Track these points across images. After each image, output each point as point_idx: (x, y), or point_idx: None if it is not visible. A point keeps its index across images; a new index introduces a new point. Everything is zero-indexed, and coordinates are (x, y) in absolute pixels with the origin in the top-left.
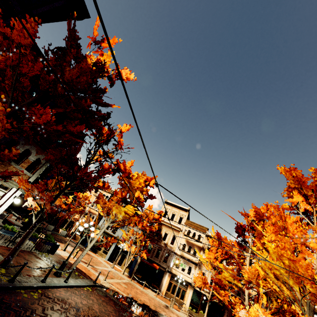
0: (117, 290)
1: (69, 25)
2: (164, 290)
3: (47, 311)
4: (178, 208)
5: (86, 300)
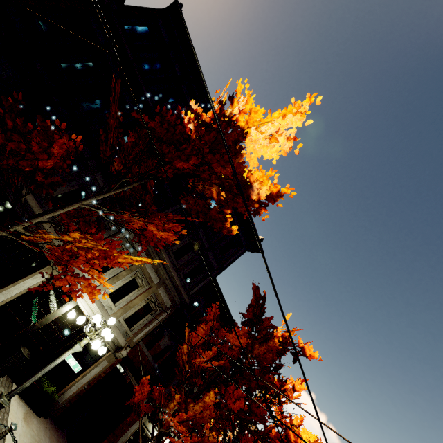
0: None
1: (255, 289)
2: None
3: None
4: None
5: None
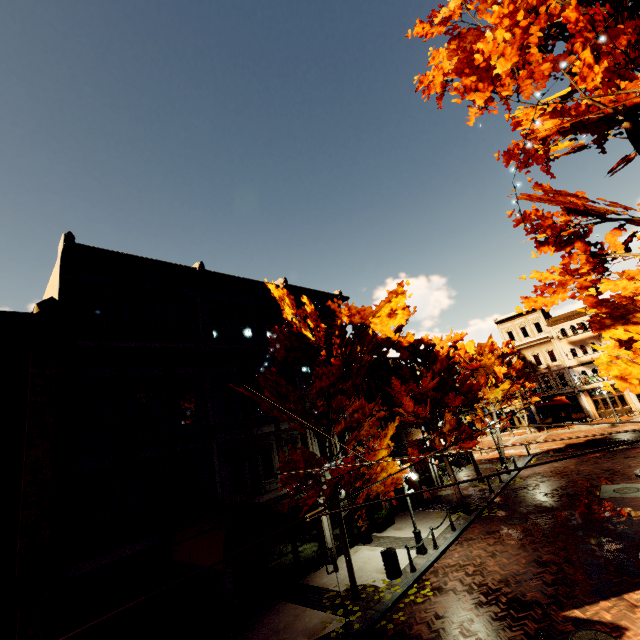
0: (550, 448)
1: None
2: (594, 412)
3: (538, 480)
4: (520, 317)
5: (544, 466)
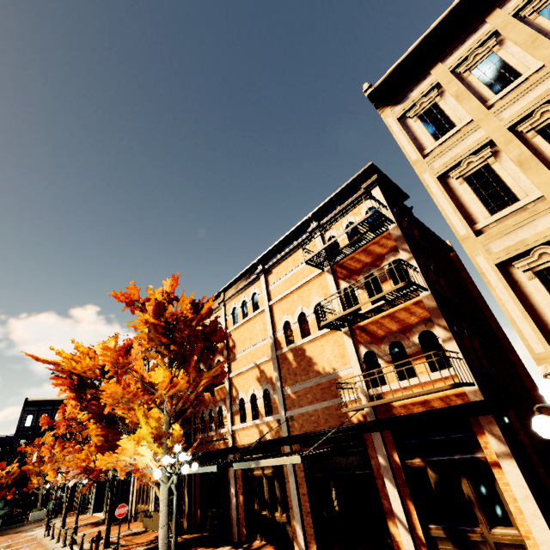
0: None
1: None
2: (133, 506)
3: None
4: None
5: None
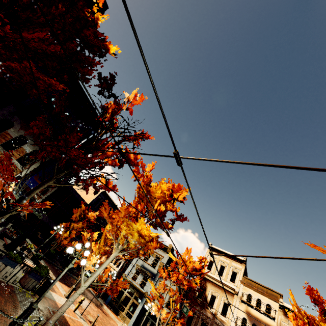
0: None
1: None
2: None
3: None
4: (228, 258)
5: None
